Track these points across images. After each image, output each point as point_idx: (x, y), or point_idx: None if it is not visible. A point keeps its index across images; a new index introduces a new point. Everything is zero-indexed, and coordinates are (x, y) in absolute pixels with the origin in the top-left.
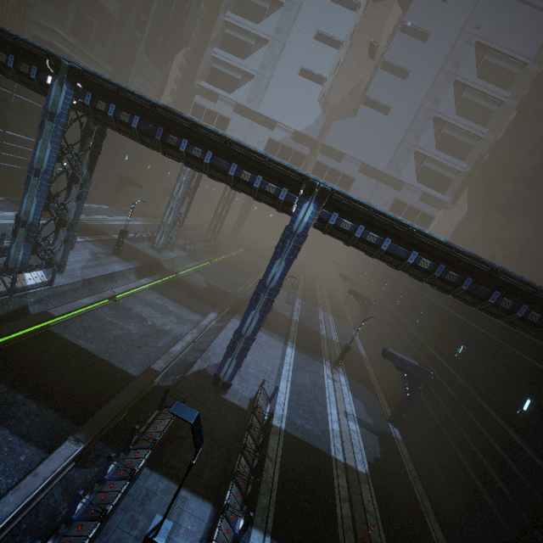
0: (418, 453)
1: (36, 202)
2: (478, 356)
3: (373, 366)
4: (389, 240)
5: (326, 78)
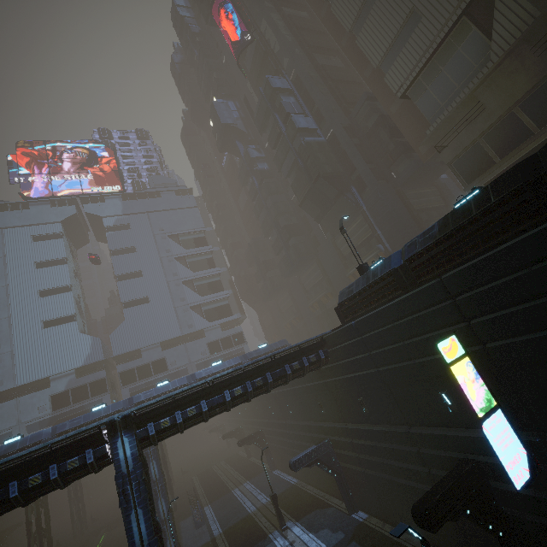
0: (380, 509)
1: None
2: (328, 400)
3: (308, 481)
4: (204, 401)
5: (75, 314)
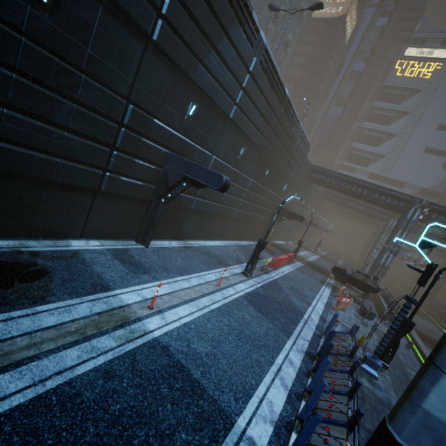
0: None
1: (391, 257)
2: None
3: None
4: None
5: None
